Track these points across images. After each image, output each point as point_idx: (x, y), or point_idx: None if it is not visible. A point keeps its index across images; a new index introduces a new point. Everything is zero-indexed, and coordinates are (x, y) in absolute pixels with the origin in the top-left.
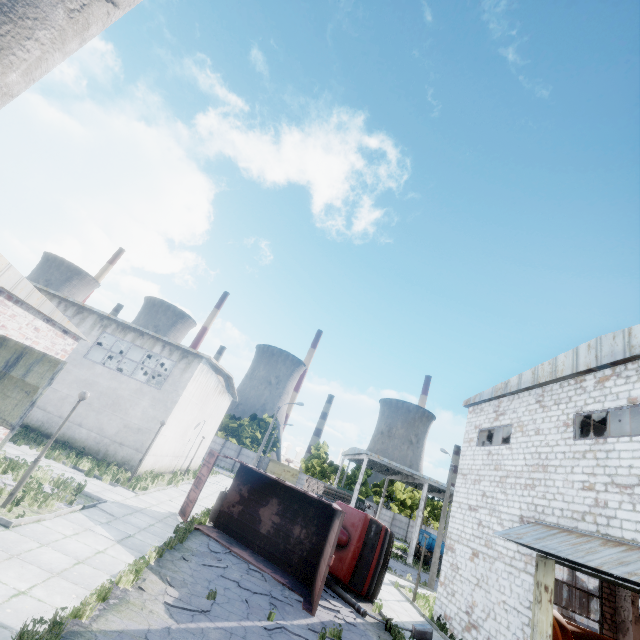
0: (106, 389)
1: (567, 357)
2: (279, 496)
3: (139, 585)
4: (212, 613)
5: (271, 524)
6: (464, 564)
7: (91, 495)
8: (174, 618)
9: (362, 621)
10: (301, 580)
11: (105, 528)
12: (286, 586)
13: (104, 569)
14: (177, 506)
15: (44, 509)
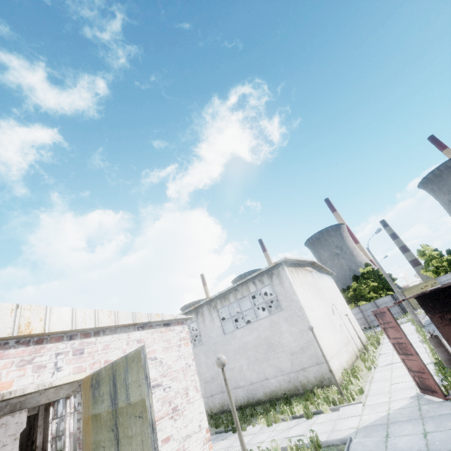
0: (254, 341)
1: None
2: None
3: None
4: None
5: None
6: None
7: (331, 442)
8: None
9: None
10: None
11: None
12: None
13: None
14: (406, 385)
15: None
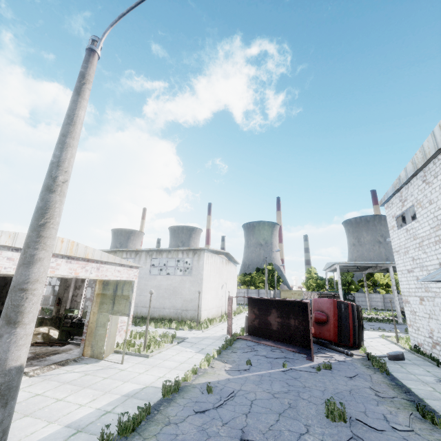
0: (167, 286)
1: (429, 141)
2: (275, 307)
3: (211, 366)
4: (251, 370)
5: (277, 323)
6: (417, 308)
7: (180, 337)
8: (230, 375)
9: (350, 359)
10: (305, 347)
11: (190, 348)
12: (295, 352)
13: (193, 363)
14: (226, 331)
15: (161, 348)
